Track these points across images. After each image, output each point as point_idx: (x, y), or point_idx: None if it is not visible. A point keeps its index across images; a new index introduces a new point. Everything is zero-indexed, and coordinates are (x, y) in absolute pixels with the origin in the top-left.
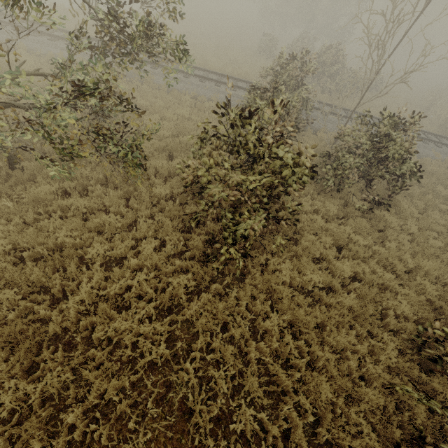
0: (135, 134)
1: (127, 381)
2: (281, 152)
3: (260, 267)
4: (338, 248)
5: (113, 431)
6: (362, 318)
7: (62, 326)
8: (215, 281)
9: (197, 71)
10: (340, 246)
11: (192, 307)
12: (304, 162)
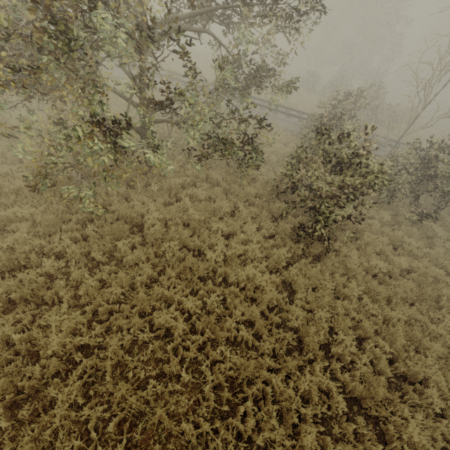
0: (253, 144)
1: (257, 310)
2: (370, 161)
3: (334, 252)
4: (392, 248)
5: (252, 339)
6: (421, 299)
7: (206, 271)
8: (299, 259)
9: (256, 101)
10: (394, 247)
11: (289, 272)
12: (385, 169)
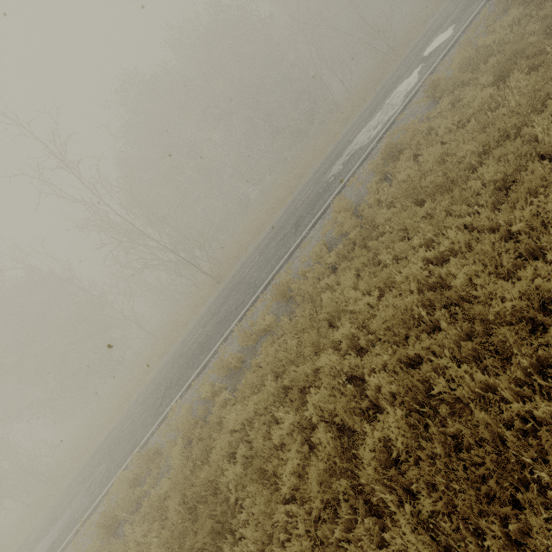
0: None
1: None
2: None
3: None
4: None
5: None
6: None
7: None
8: None
9: None
10: None
11: None
12: None
